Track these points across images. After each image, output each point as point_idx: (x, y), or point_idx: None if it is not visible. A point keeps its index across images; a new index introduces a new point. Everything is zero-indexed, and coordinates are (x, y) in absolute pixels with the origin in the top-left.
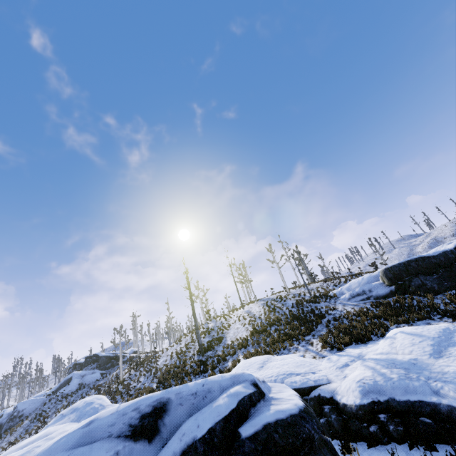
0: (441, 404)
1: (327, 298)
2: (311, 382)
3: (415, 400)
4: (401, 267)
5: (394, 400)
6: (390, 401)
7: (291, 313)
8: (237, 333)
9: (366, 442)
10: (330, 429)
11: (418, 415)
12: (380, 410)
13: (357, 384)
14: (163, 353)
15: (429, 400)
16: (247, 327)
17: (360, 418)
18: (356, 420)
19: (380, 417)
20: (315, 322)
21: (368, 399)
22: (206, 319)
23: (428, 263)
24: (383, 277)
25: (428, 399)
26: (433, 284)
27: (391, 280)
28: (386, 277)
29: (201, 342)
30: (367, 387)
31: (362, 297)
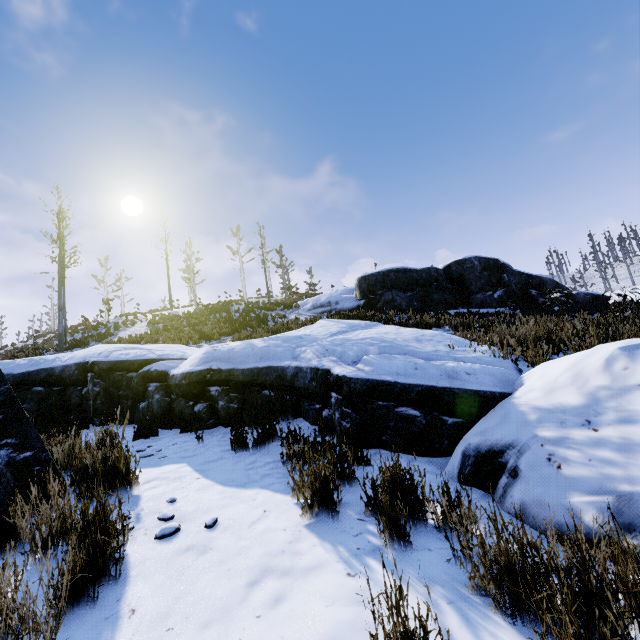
0: (290, 367)
1: (286, 307)
2: (152, 356)
3: (264, 367)
4: (379, 277)
5: (241, 368)
6: (234, 370)
7: (228, 317)
8: (138, 331)
9: (181, 425)
10: (148, 415)
11: (262, 388)
12: (215, 381)
13: (205, 351)
14: (3, 350)
15: (280, 365)
16: (158, 326)
17: (186, 393)
18: (183, 399)
19: (211, 390)
20: (251, 326)
21: (204, 366)
22: (101, 311)
23: (408, 278)
24: (357, 288)
25: (280, 363)
26: (403, 302)
27: (364, 292)
28: (360, 288)
29: (75, 338)
30: (216, 354)
31: (324, 309)
